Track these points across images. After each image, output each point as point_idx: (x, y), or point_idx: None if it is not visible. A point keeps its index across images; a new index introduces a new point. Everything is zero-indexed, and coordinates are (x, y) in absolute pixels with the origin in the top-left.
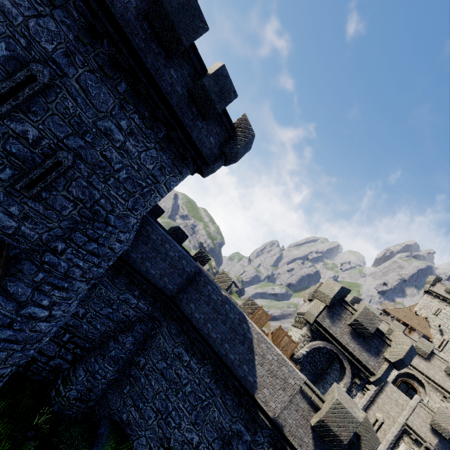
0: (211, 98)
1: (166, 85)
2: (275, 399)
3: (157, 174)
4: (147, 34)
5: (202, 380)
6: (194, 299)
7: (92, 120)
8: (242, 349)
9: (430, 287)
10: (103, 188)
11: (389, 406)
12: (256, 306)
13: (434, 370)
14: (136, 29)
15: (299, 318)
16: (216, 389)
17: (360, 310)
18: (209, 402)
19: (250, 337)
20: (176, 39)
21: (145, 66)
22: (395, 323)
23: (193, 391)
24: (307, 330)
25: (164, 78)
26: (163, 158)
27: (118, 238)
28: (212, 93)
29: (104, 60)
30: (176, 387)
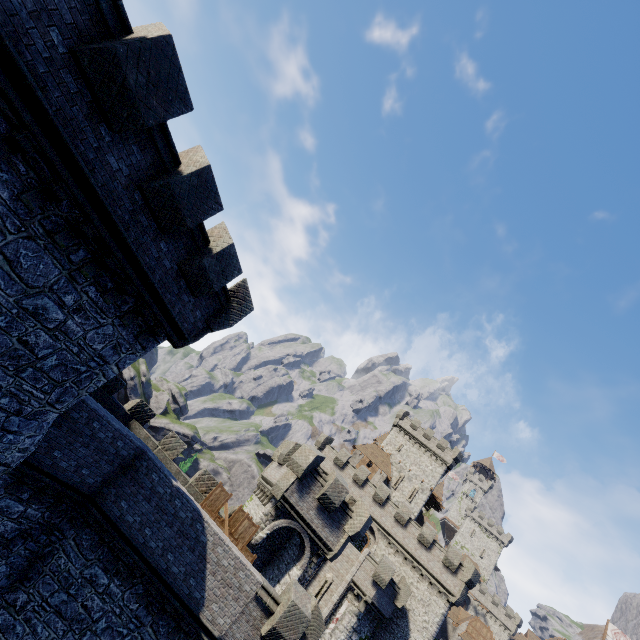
0: (210, 278)
1: (151, 259)
2: (225, 613)
3: (108, 354)
4: (136, 205)
5: (126, 607)
6: (128, 494)
7: (15, 298)
8: (191, 557)
9: (399, 422)
10: (11, 384)
11: (340, 564)
12: (213, 481)
13: (386, 516)
14: (121, 200)
15: (265, 486)
16: (146, 616)
17: (330, 482)
18: (134, 636)
19: (204, 541)
20: (179, 220)
21: (124, 240)
22: (361, 468)
23: (110, 626)
24: (272, 507)
25: (150, 252)
26: (122, 334)
27: (22, 447)
28: (212, 273)
29: (57, 224)
30: (81, 626)
